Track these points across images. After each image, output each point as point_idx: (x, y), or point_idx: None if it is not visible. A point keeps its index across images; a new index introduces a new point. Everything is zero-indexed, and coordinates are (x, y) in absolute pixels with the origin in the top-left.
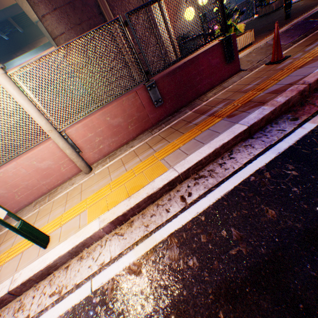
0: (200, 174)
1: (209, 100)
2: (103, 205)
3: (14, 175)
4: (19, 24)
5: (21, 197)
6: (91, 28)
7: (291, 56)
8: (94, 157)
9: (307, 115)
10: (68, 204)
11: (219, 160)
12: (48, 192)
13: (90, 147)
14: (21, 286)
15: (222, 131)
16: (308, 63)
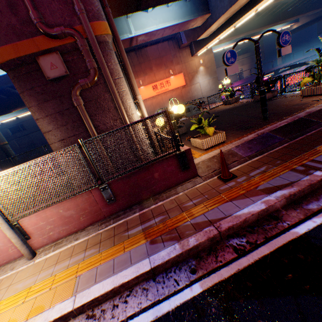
0: (95, 311)
1: (159, 203)
2: (5, 320)
3: None
4: None
5: None
6: (74, 127)
7: (237, 176)
8: (43, 241)
9: (204, 271)
10: None
11: (117, 299)
12: None
13: (41, 233)
14: None
15: (134, 262)
16: (239, 198)
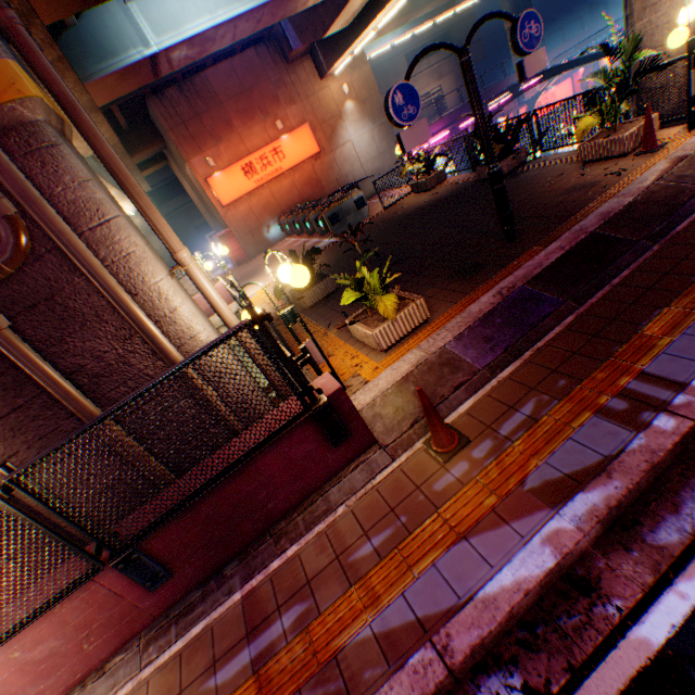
0: None
1: (289, 552)
2: None
3: None
4: None
5: None
6: (7, 389)
7: (472, 440)
8: None
9: None
10: None
11: None
12: None
13: None
14: None
15: None
16: (484, 524)
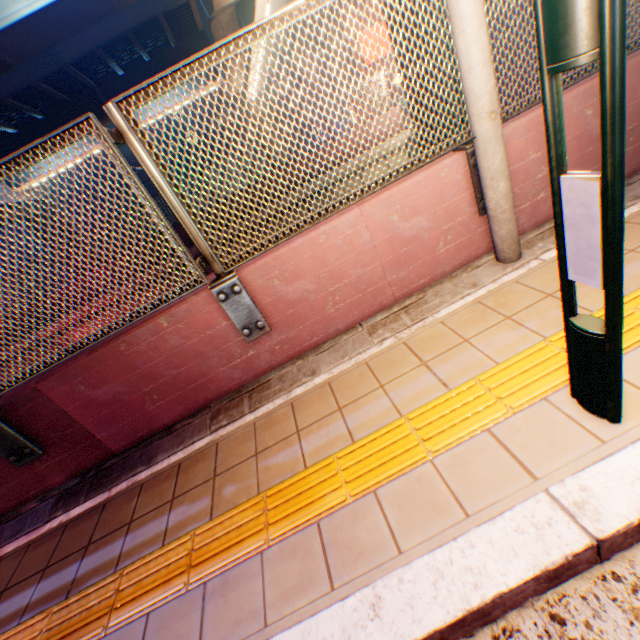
0: None
1: None
2: None
3: (342, 246)
4: (172, 29)
5: (336, 309)
6: None
7: None
8: None
9: None
10: (531, 322)
11: None
12: (389, 305)
13: (517, 193)
14: (626, 532)
15: None
16: None
